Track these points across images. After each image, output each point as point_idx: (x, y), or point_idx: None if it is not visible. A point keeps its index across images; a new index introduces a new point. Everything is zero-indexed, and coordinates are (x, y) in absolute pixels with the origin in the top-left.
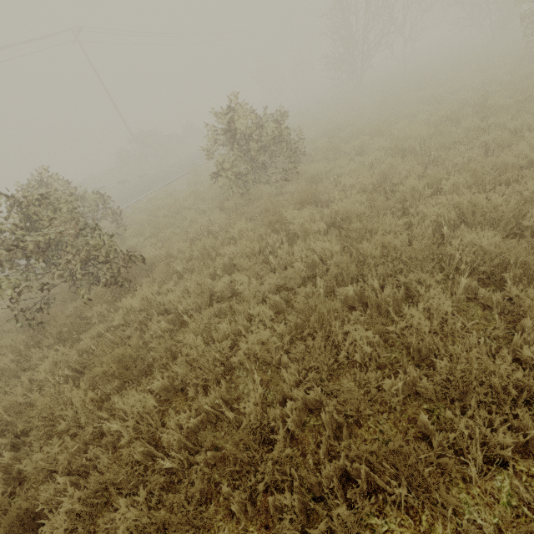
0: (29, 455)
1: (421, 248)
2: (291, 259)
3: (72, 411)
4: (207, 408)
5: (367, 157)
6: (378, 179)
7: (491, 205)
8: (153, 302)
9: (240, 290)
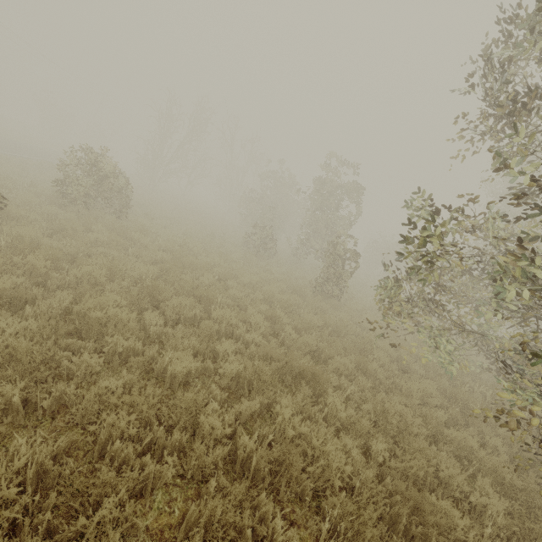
0: (8, 274)
1: (206, 265)
2: (142, 255)
3: (28, 266)
4: (125, 285)
5: (171, 231)
6: (182, 242)
7: (224, 265)
8: (36, 240)
9: (111, 257)
